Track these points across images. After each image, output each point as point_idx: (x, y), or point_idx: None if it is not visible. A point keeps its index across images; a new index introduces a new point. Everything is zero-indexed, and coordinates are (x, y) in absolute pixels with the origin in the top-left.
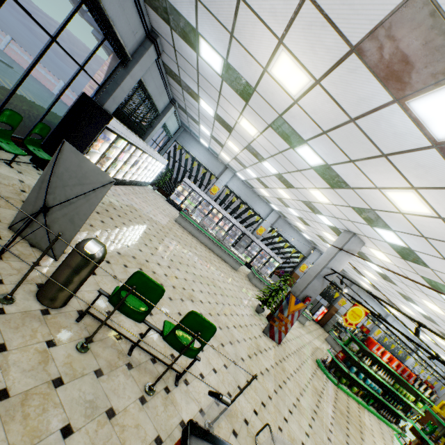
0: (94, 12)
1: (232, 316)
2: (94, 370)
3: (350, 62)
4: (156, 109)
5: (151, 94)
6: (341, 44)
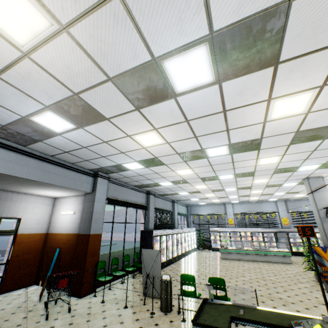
0: (130, 206)
1: (285, 291)
2: (190, 326)
3: (188, 162)
4: (169, 211)
5: (162, 208)
6: (182, 163)
